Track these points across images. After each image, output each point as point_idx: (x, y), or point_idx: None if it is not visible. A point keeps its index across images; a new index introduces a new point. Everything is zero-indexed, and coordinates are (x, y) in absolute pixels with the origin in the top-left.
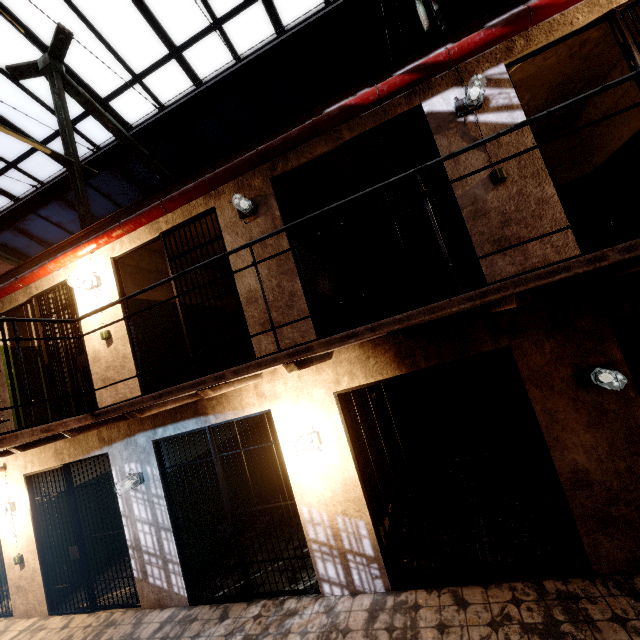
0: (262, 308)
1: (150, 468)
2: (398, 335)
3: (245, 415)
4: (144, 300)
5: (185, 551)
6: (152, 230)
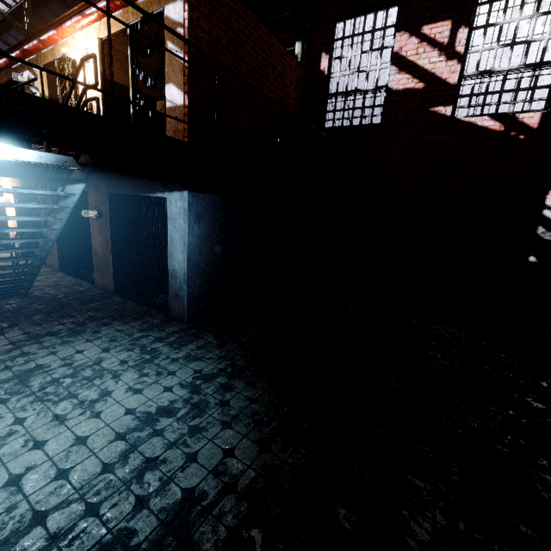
0: None
1: None
2: None
3: (0, 185)
4: None
5: None
6: None
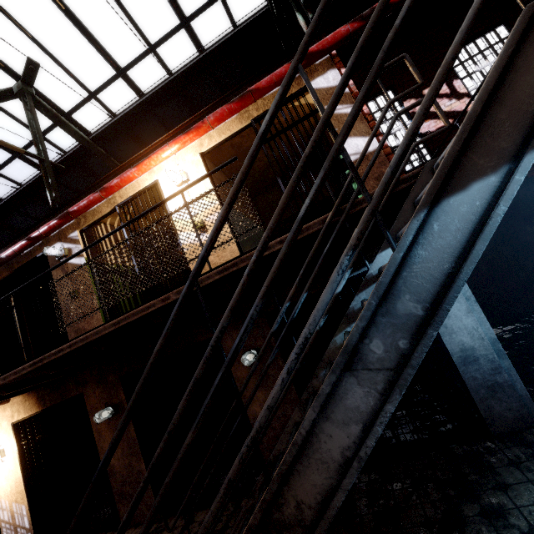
0: None
1: None
2: None
3: None
4: None
5: None
6: None
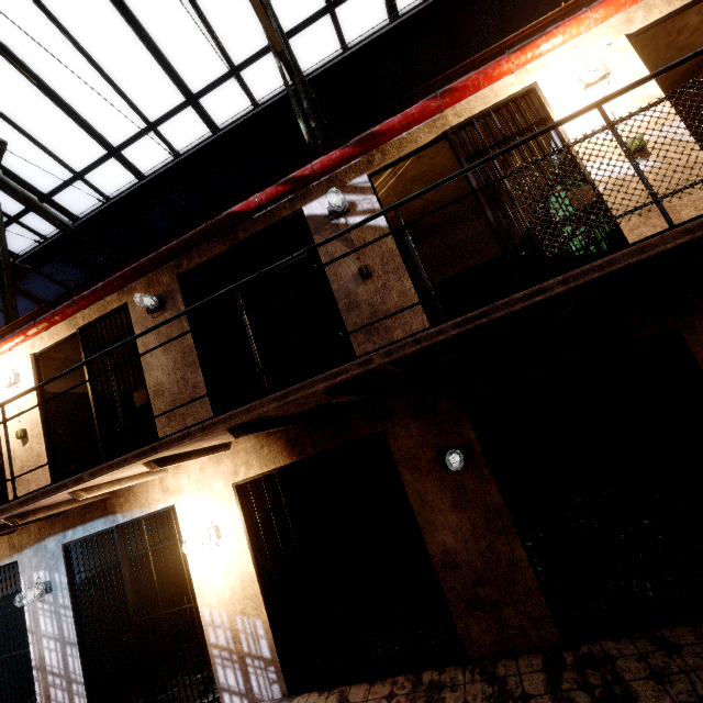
0: (168, 400)
1: (58, 575)
2: (238, 431)
3: (152, 512)
4: (71, 393)
5: (90, 668)
6: (70, 326)
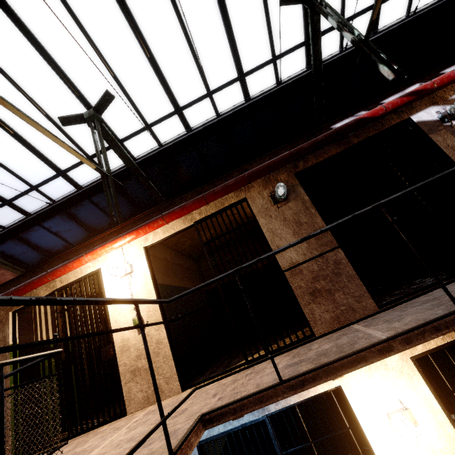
0: (308, 278)
1: None
2: None
3: (308, 396)
4: (162, 285)
5: None
6: (186, 220)
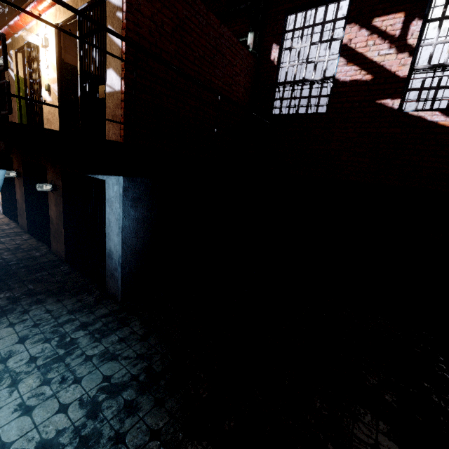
0: None
1: None
2: None
3: None
4: None
5: None
6: None
